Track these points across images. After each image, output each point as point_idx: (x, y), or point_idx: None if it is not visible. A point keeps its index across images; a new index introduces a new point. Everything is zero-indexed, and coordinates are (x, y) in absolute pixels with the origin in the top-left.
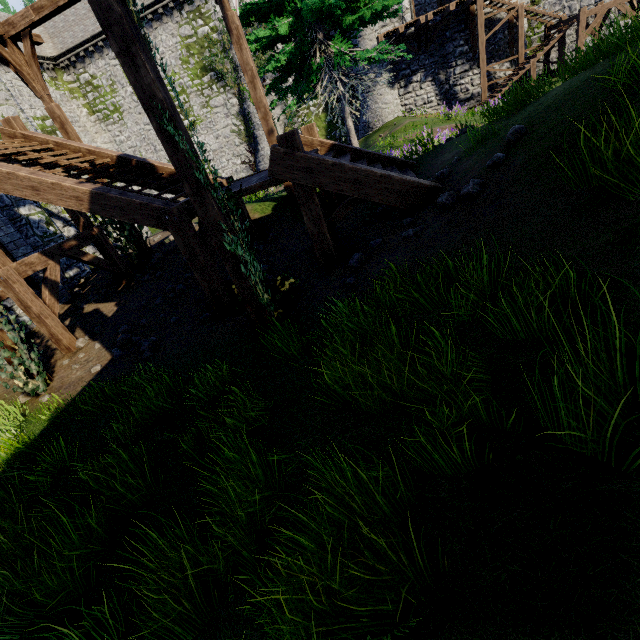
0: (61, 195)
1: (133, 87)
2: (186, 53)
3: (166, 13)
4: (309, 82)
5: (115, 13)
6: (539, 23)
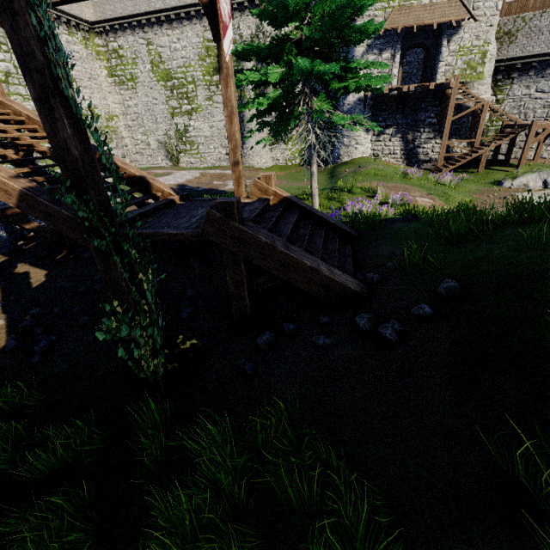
0: None
1: (47, 135)
2: (205, 52)
3: (197, 16)
4: (287, 124)
5: (37, 60)
6: (498, 118)
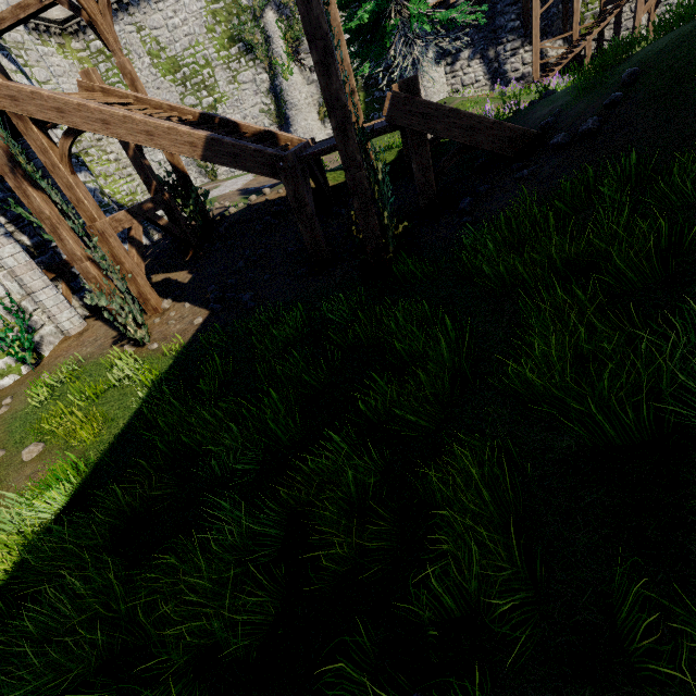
0: (175, 141)
1: (302, 18)
2: (212, 20)
3: None
4: (382, 45)
5: None
6: None
